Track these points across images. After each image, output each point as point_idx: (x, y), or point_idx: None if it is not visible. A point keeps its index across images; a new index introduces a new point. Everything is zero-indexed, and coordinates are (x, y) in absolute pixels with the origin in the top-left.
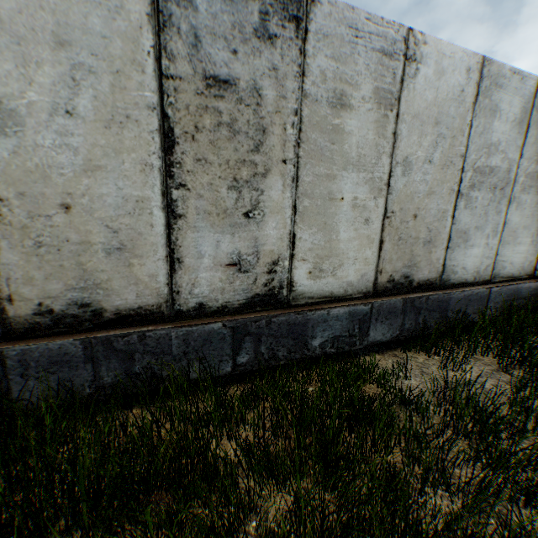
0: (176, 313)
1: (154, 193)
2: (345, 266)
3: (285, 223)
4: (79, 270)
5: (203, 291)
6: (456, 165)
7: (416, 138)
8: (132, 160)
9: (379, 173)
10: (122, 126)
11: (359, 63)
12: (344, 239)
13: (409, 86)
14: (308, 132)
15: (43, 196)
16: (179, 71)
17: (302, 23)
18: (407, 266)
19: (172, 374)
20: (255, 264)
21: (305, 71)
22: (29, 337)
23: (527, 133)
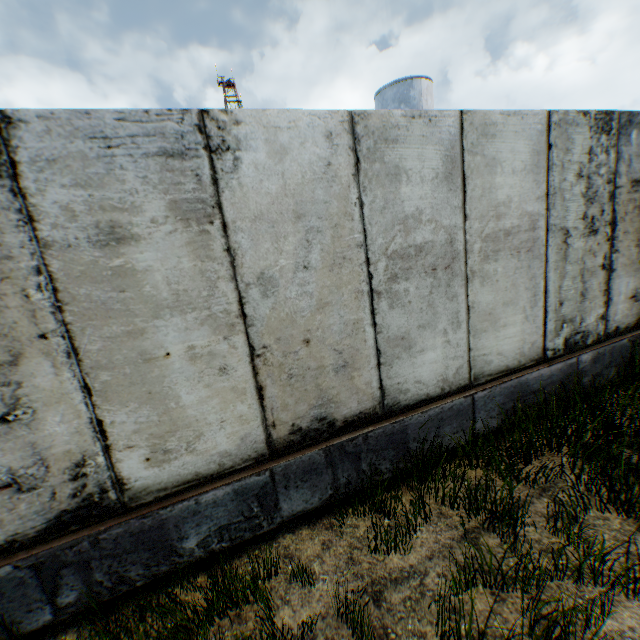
0: None
1: None
2: (207, 435)
3: (78, 411)
4: None
5: None
6: (354, 259)
7: (270, 244)
8: None
9: (221, 305)
10: None
11: (128, 178)
12: (191, 402)
13: (231, 182)
14: (71, 288)
15: None
16: None
17: (2, 155)
18: (317, 405)
19: None
20: (47, 475)
21: (34, 213)
22: None
23: (467, 185)
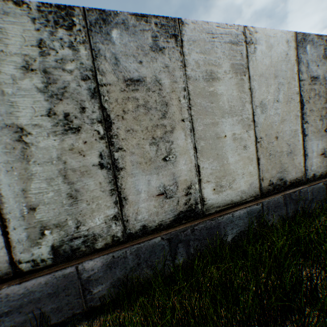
0: (306, 179)
1: (298, 127)
2: None
3: None
4: (279, 164)
5: (313, 168)
6: None
7: None
8: (292, 115)
9: None
10: (289, 102)
11: None
12: None
13: None
14: None
15: (270, 134)
16: (303, 77)
17: None
18: None
19: (315, 208)
20: None
21: None
22: (266, 196)
23: None
